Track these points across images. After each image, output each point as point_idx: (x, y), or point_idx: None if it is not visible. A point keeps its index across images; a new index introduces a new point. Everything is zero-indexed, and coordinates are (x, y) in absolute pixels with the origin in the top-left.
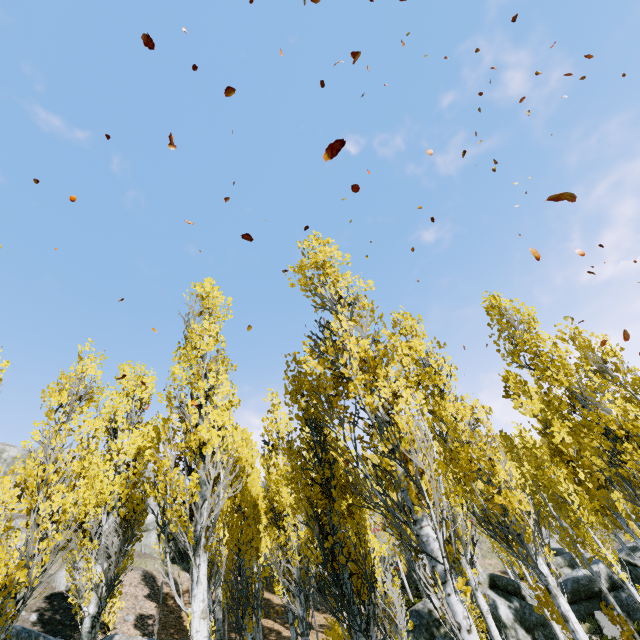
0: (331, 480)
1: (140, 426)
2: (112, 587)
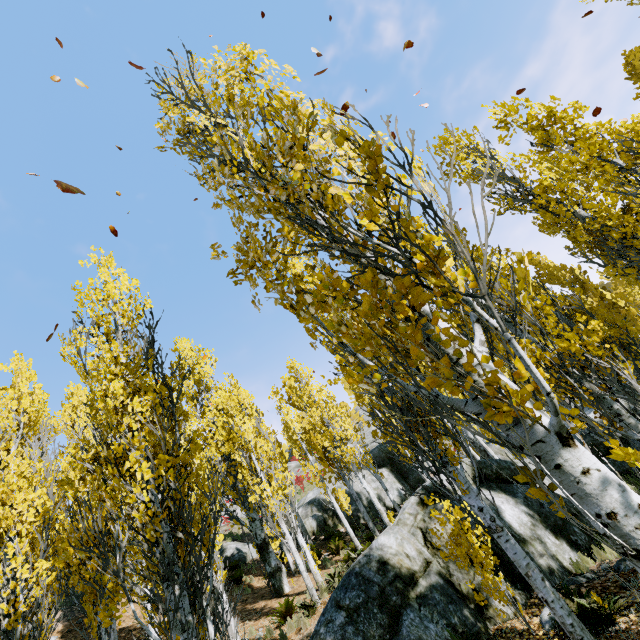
0: None
1: None
2: None
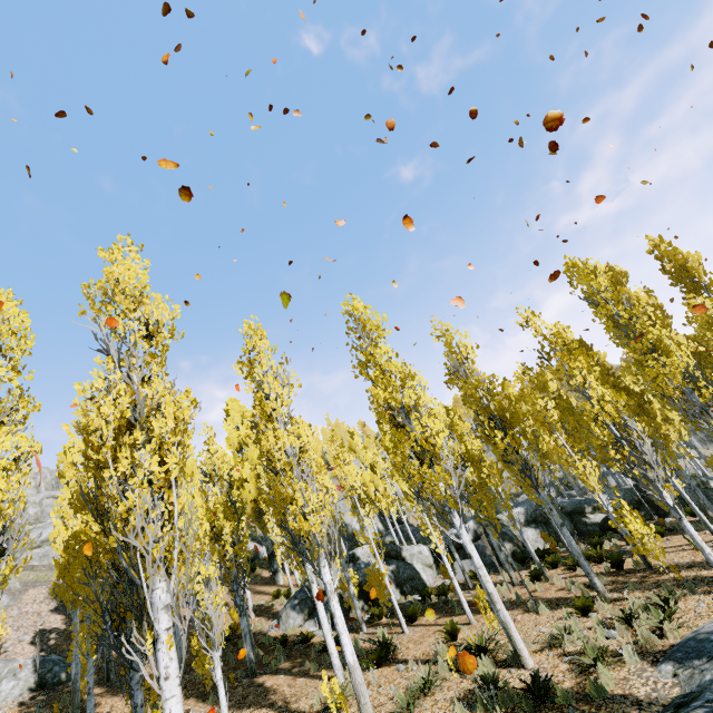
0: None
1: None
2: None
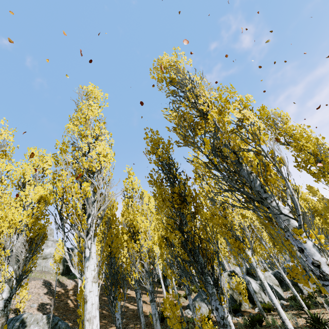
0: (185, 191)
1: (42, 184)
2: (20, 280)
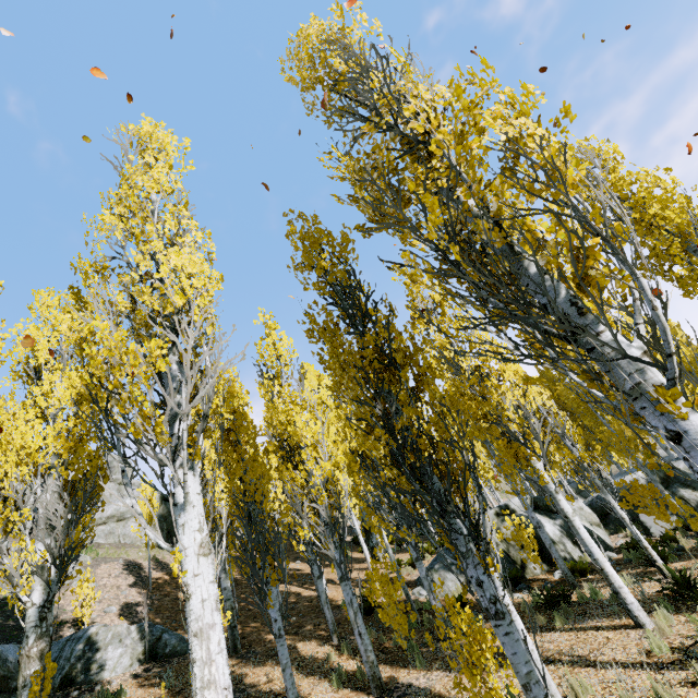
0: (390, 341)
1: (78, 367)
2: (64, 566)
